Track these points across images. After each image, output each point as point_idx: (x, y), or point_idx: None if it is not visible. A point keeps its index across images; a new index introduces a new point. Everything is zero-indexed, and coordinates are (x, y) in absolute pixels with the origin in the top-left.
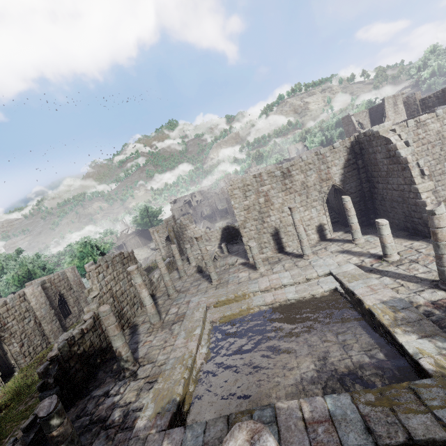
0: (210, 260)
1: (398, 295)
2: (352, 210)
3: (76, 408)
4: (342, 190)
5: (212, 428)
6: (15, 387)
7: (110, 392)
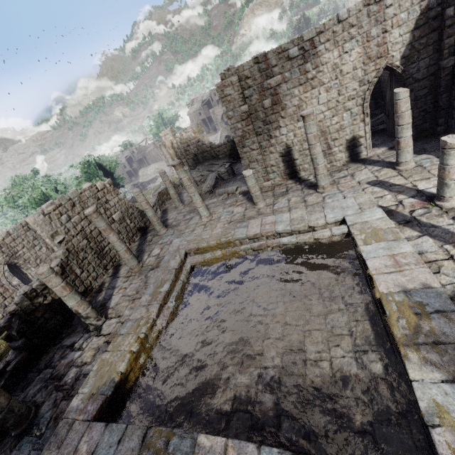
0: (195, 194)
1: (437, 282)
2: (406, 114)
3: (47, 355)
4: (401, 76)
5: (126, 440)
6: None
7: (75, 345)
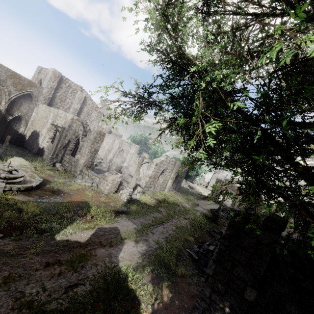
0: None
1: None
2: None
3: None
4: None
5: None
6: (167, 198)
7: None
